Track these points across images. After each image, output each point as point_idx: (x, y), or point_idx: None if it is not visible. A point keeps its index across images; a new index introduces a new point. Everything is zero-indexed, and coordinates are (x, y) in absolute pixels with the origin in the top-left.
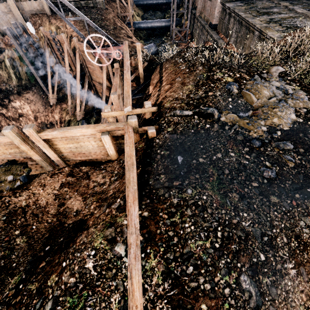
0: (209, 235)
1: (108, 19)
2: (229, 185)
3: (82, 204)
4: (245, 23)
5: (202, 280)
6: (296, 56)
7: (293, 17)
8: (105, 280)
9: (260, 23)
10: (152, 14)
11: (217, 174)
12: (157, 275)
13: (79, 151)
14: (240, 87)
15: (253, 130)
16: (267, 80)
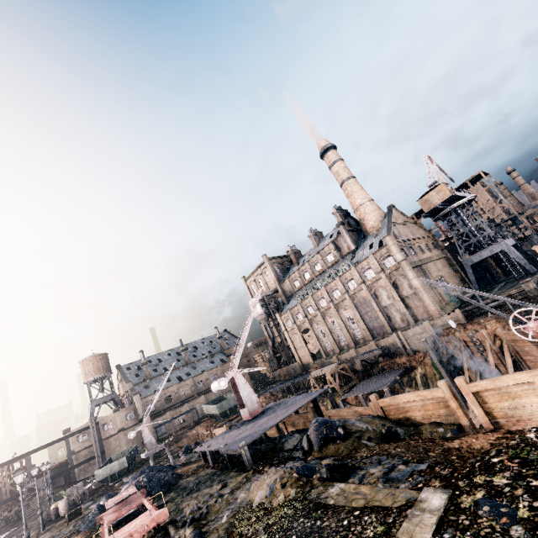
0: None
1: None
2: None
3: None
4: None
5: None
6: None
7: None
8: None
9: None
10: None
11: None
12: None
13: (517, 416)
14: None
15: None
16: None
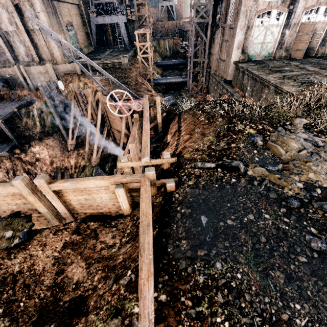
0: None
1: (131, 77)
2: (269, 259)
3: (85, 272)
4: (259, 79)
5: None
6: (318, 108)
7: (305, 74)
8: None
9: (274, 79)
10: (170, 72)
11: (251, 242)
12: None
13: (89, 204)
14: (265, 139)
15: (287, 186)
16: (292, 131)
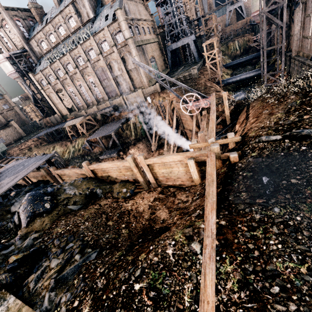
0: (306, 260)
1: (200, 83)
2: None
3: (168, 215)
4: None
5: (294, 308)
6: None
7: None
8: (181, 268)
9: None
10: (241, 70)
11: None
12: (232, 281)
13: (169, 176)
14: None
15: None
16: None
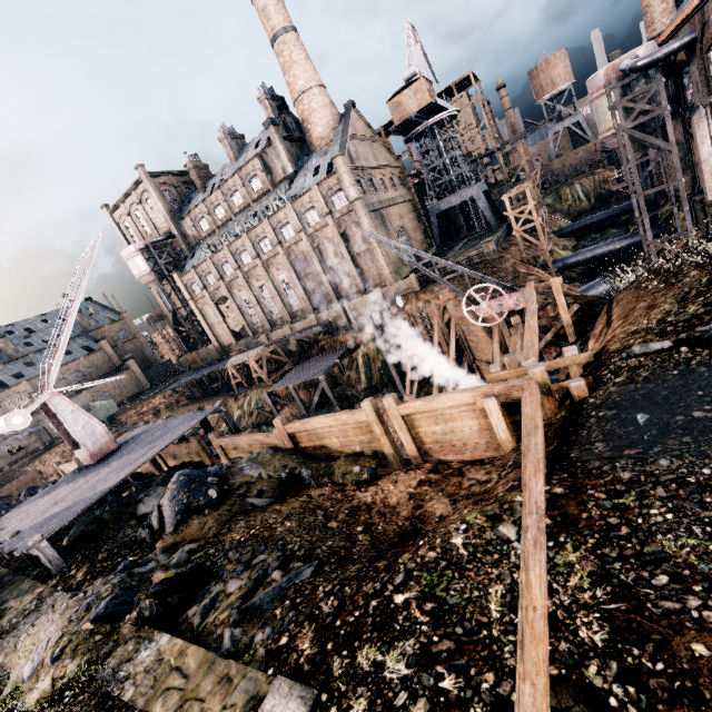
0: None
1: (504, 269)
2: None
3: (449, 508)
4: None
5: (696, 603)
6: None
7: None
8: (481, 565)
9: None
10: (596, 238)
11: None
12: (578, 575)
13: (448, 441)
14: None
15: None
16: None
